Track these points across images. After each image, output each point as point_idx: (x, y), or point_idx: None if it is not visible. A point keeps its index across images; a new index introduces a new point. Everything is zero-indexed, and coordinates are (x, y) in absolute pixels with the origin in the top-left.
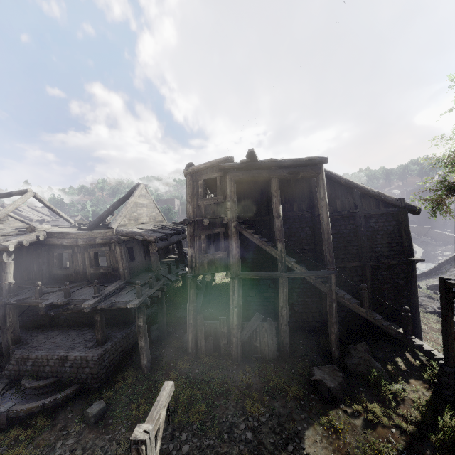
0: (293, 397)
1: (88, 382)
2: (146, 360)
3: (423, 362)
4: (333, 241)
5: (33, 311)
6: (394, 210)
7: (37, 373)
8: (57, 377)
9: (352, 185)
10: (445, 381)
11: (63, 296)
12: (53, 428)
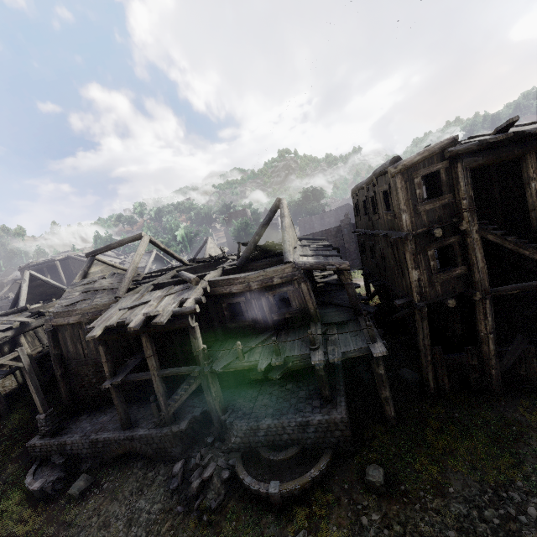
0: None
1: (340, 445)
2: (392, 411)
3: None
4: None
5: None
6: None
7: (272, 443)
8: (299, 445)
9: None
10: None
11: (271, 354)
12: (339, 502)
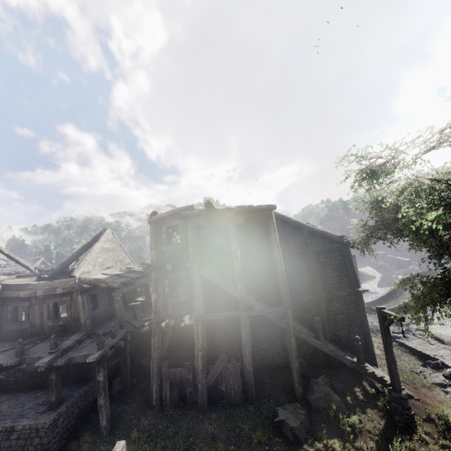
0: (258, 442)
1: None
2: (105, 420)
3: (378, 390)
4: (290, 277)
5: None
6: (339, 246)
7: None
8: None
9: (301, 225)
10: (394, 407)
11: (15, 355)
12: None
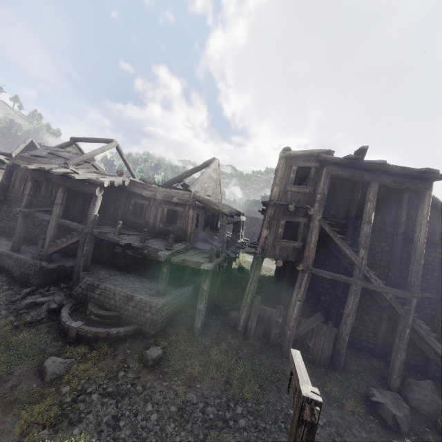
0: (350, 410)
1: (146, 326)
2: (200, 323)
3: None
4: None
5: (99, 248)
6: None
7: (101, 303)
8: (118, 312)
9: None
10: None
11: (138, 241)
12: (114, 357)
